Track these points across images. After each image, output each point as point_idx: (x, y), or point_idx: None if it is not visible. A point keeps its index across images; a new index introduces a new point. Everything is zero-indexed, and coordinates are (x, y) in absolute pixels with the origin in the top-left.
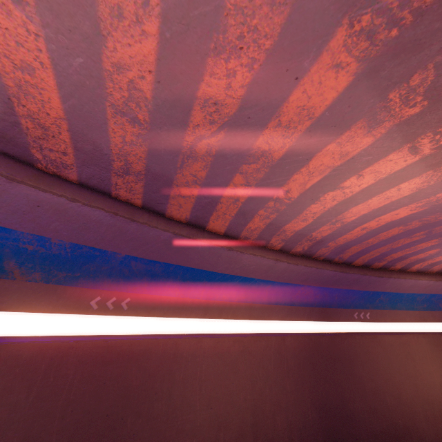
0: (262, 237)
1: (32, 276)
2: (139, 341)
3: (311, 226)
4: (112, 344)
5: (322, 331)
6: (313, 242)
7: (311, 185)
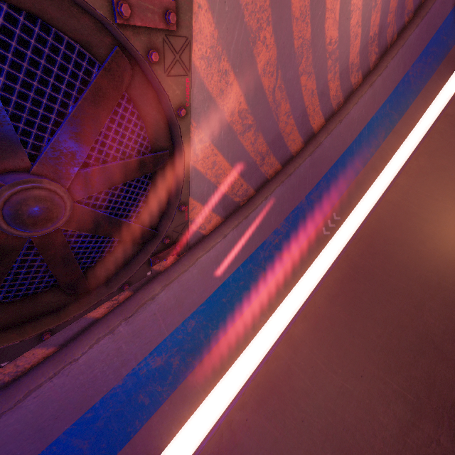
0: (345, 90)
1: (292, 250)
2: (368, 222)
3: (363, 32)
4: (359, 237)
5: None
6: (377, 38)
7: (338, 13)
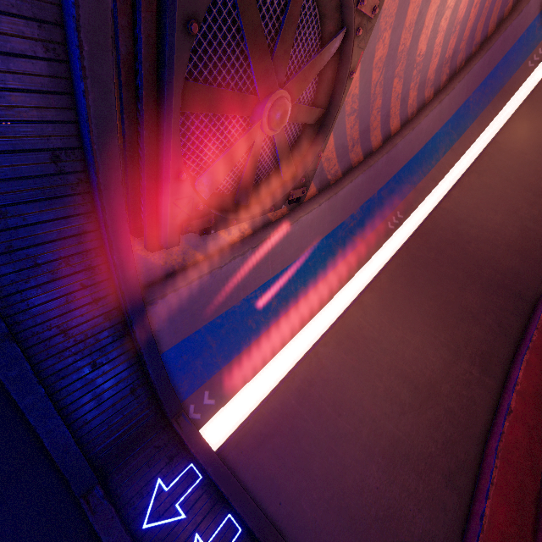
0: (419, 102)
1: (363, 236)
2: (425, 223)
3: (442, 53)
4: (417, 234)
5: (515, 107)
6: (450, 61)
7: (430, 31)
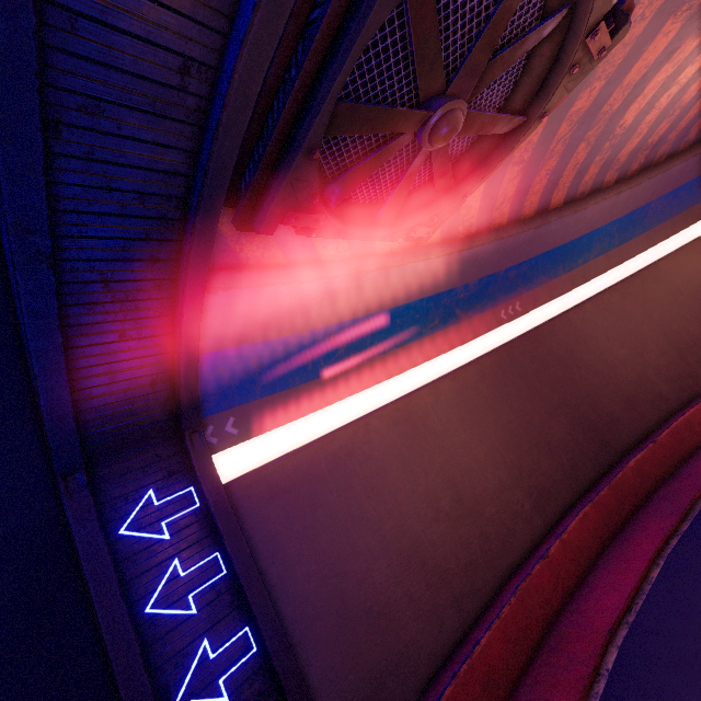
0: (596, 183)
1: (469, 315)
2: (542, 328)
3: (646, 135)
4: (528, 337)
5: (695, 236)
6: (650, 149)
7: (645, 103)
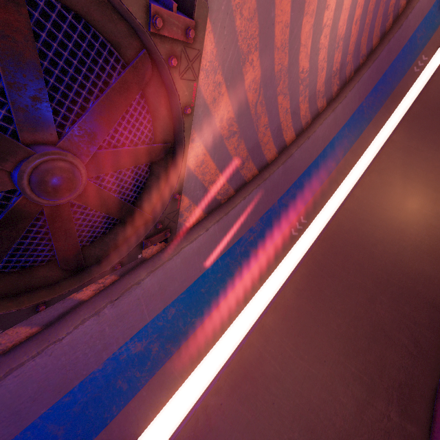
0: (312, 112)
1: (265, 248)
2: (330, 226)
3: (328, 67)
4: (322, 238)
5: (407, 108)
6: (338, 73)
7: (310, 49)
